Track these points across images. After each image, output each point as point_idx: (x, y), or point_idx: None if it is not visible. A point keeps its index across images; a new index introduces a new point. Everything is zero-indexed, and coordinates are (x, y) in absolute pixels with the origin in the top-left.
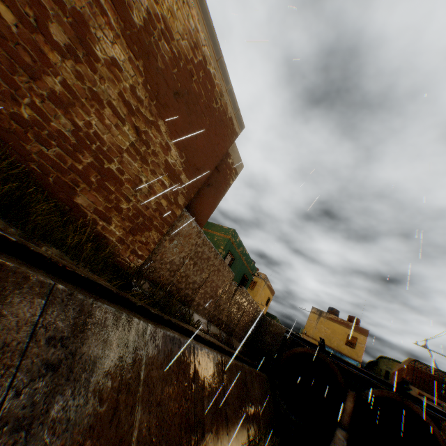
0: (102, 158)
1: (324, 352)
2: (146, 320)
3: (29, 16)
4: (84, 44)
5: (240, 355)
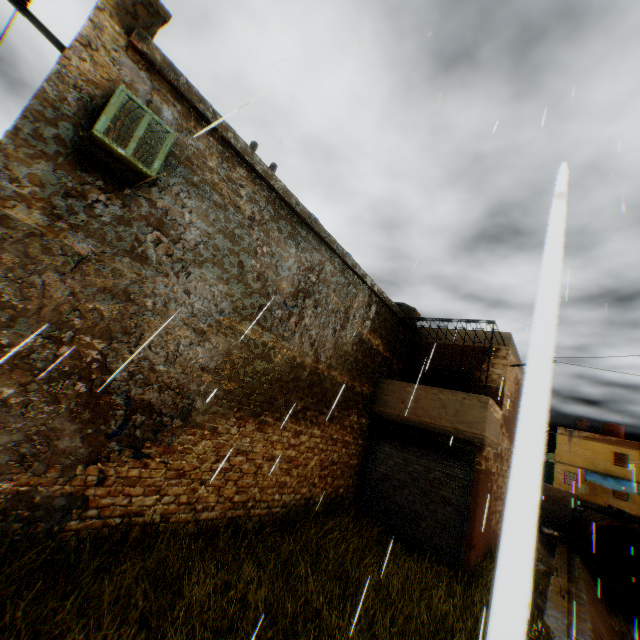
0: (504, 501)
1: (626, 520)
2: (576, 597)
3: (496, 477)
4: (501, 459)
5: (563, 554)
